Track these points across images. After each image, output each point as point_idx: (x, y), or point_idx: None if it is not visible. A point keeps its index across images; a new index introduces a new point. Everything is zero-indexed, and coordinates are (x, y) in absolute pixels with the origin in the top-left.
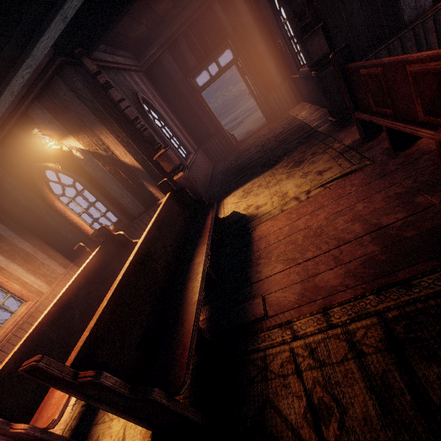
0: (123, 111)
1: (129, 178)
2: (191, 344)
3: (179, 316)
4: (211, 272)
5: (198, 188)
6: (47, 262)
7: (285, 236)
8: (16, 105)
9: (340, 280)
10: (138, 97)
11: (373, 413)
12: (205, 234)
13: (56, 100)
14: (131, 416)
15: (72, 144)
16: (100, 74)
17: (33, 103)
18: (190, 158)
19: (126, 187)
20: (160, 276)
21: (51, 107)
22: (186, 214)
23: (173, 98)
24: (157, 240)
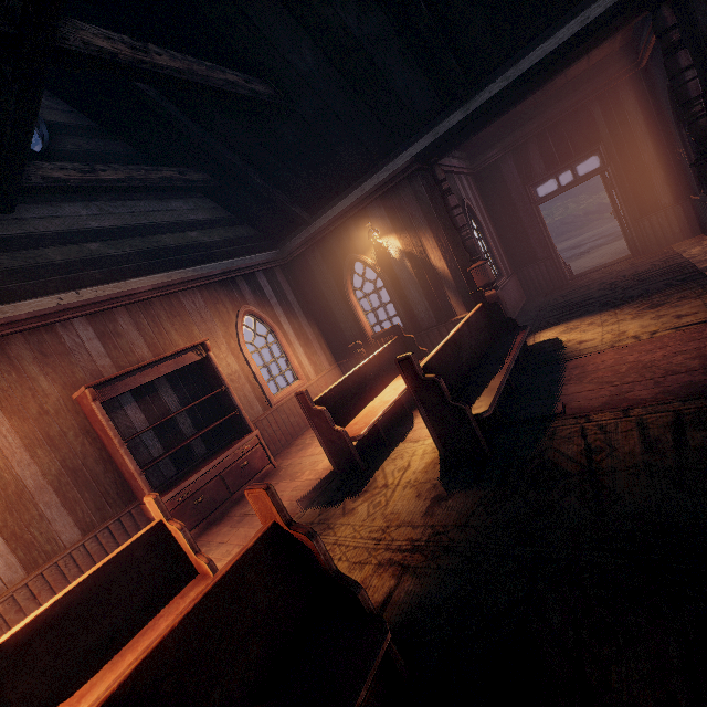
0: (454, 217)
1: (433, 285)
2: (494, 397)
3: (482, 388)
4: (511, 381)
5: (507, 313)
6: (319, 352)
7: (607, 366)
8: (361, 200)
9: (652, 395)
10: (463, 203)
11: (638, 450)
12: (513, 346)
13: (396, 200)
14: (434, 431)
15: (392, 241)
16: (445, 181)
17: (375, 200)
18: (501, 281)
19: (426, 293)
20: (465, 363)
21: (388, 206)
22: (491, 330)
23: (498, 207)
24: (466, 336)
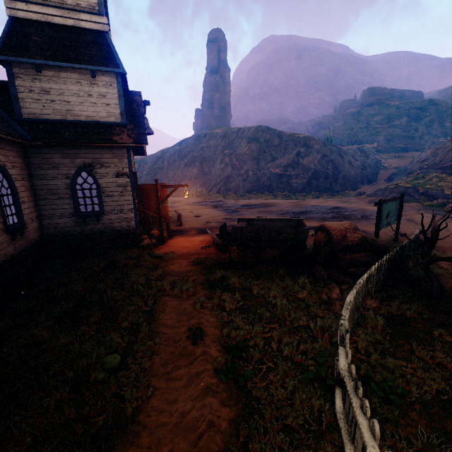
0: None
1: None
2: None
3: None
4: None
5: None
6: None
7: None
8: None
9: None
10: None
11: None
12: None
13: None
14: None
15: None
16: None
17: None
18: None
19: None
20: None
21: None
22: None
23: None
24: None
